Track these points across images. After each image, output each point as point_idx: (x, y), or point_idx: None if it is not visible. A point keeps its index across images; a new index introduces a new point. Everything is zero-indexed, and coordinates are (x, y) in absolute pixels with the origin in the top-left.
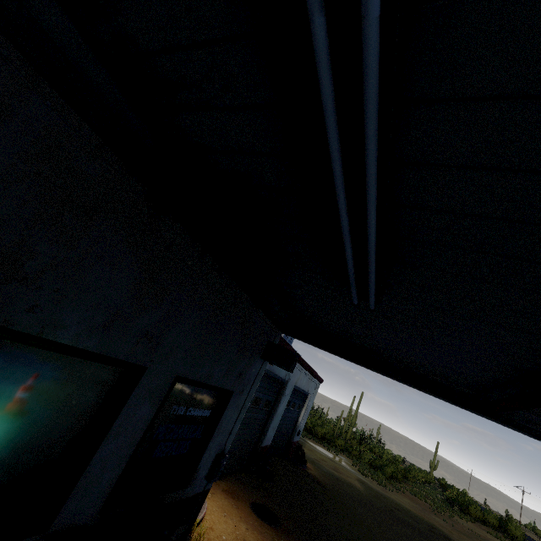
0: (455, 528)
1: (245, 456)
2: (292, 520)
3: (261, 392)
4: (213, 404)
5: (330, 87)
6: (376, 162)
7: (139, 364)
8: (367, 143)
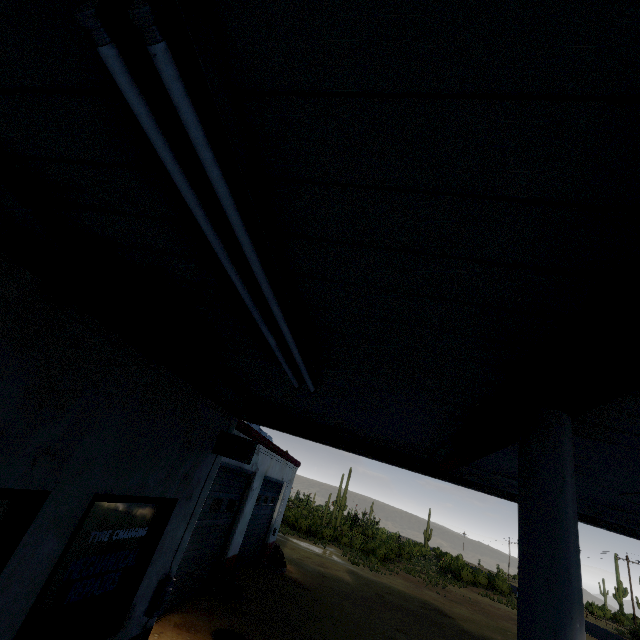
0: (447, 598)
1: (205, 575)
2: (266, 638)
3: (222, 491)
4: (150, 519)
5: (209, 229)
6: (267, 281)
7: (39, 489)
8: (253, 268)
